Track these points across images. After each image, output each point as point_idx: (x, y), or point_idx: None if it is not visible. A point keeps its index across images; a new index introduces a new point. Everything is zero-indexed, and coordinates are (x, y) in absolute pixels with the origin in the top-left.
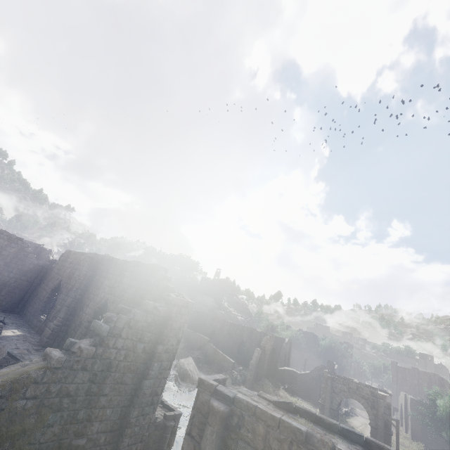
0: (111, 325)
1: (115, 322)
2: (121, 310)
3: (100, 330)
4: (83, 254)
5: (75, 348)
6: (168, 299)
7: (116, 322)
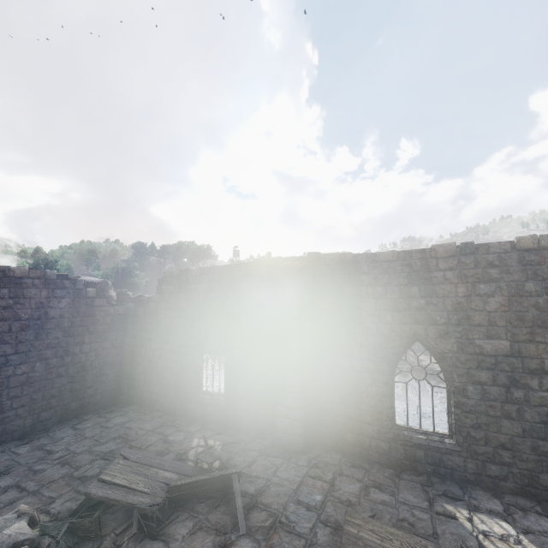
0: None
1: None
2: None
3: None
4: (234, 269)
5: None
6: None
7: None
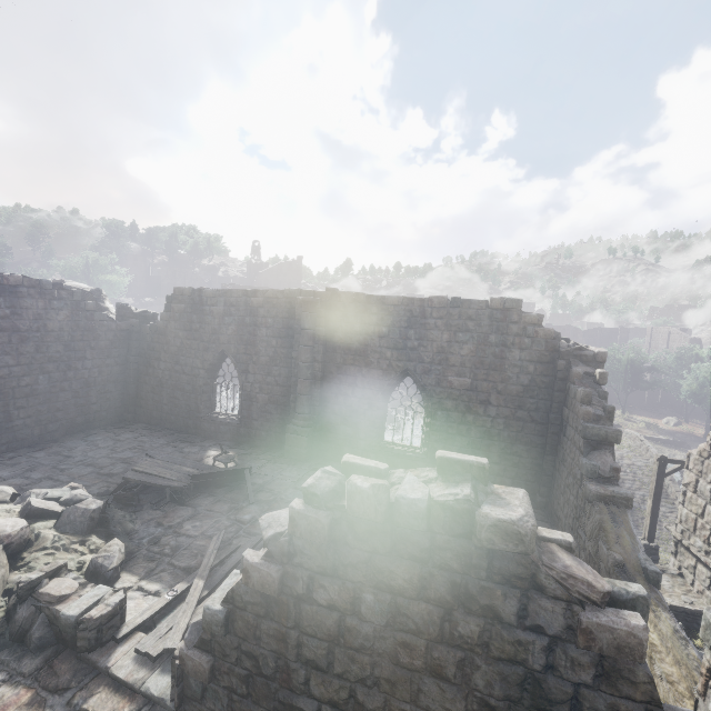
0: (606, 424)
1: (608, 418)
2: (591, 397)
3: (620, 438)
4: (252, 295)
5: (608, 472)
6: (584, 356)
7: (611, 418)
